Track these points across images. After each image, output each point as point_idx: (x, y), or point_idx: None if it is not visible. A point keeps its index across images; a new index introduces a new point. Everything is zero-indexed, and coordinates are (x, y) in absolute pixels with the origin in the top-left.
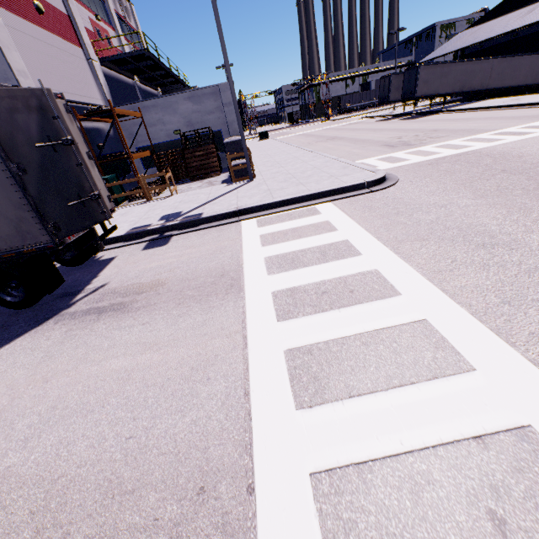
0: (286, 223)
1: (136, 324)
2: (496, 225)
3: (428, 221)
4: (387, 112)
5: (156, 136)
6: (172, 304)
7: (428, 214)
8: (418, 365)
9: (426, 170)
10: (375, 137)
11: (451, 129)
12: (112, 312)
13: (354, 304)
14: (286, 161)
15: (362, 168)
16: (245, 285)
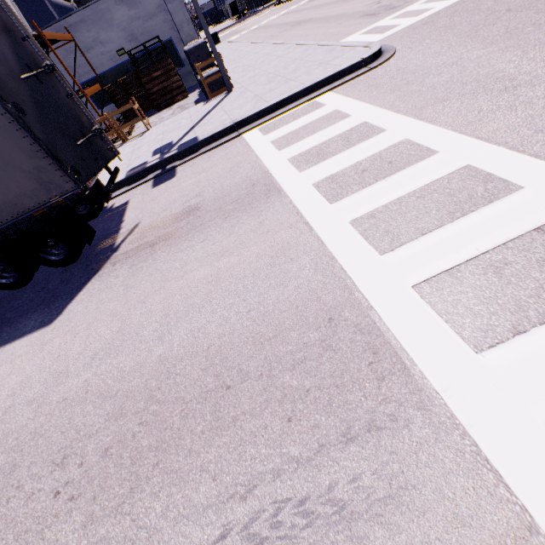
0: (293, 124)
1: (194, 244)
2: (514, 68)
3: (442, 82)
4: None
5: (98, 62)
6: (218, 220)
7: (440, 76)
8: (474, 198)
9: (423, 31)
10: (348, 9)
11: None
12: (163, 242)
13: (397, 171)
14: (258, 61)
15: (352, 46)
16: (282, 187)
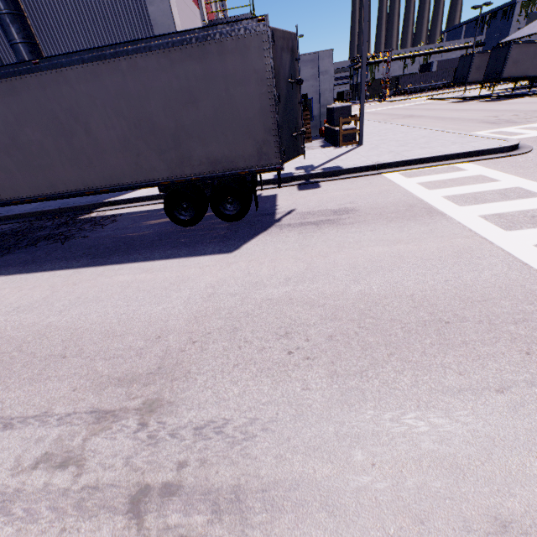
0: (436, 176)
1: (363, 231)
2: None
3: None
4: (457, 95)
5: None
6: (382, 221)
7: None
8: None
9: None
10: (463, 116)
11: None
12: (328, 224)
13: None
14: (381, 132)
15: (485, 137)
16: (444, 212)
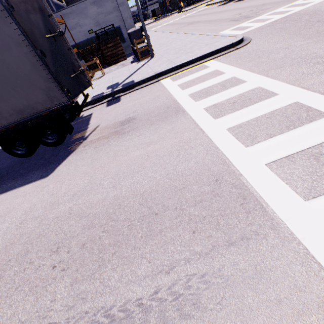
0: (190, 76)
1: (133, 137)
2: (322, 51)
3: (280, 57)
4: None
5: (77, 36)
6: (147, 125)
7: (278, 54)
8: (301, 119)
9: (267, 30)
10: (222, 17)
11: (274, 2)
12: (114, 136)
13: (254, 103)
14: (169, 42)
15: (225, 36)
16: (185, 109)
